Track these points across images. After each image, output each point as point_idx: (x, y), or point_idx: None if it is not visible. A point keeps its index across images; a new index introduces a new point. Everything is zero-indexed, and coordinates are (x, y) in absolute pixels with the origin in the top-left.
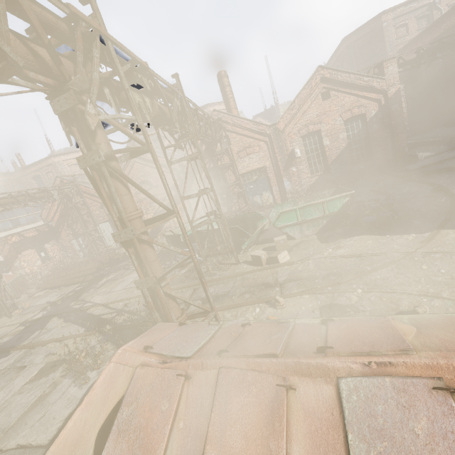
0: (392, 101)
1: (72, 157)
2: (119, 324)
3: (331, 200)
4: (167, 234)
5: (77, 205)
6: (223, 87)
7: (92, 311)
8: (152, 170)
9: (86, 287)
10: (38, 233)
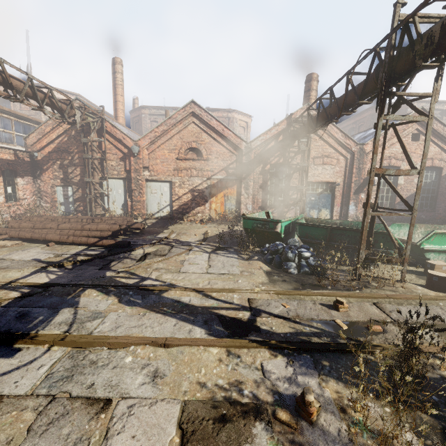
0: None
1: (64, 97)
2: (291, 337)
3: None
4: (252, 216)
5: (93, 143)
6: (309, 89)
7: (174, 295)
8: (209, 139)
9: (111, 254)
10: (14, 159)
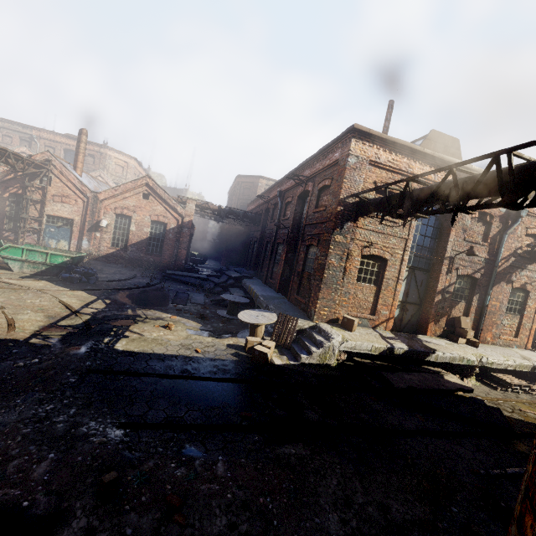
0: (185, 225)
1: None
2: None
3: (55, 255)
4: None
5: None
6: (80, 141)
7: None
8: None
9: None
10: None
